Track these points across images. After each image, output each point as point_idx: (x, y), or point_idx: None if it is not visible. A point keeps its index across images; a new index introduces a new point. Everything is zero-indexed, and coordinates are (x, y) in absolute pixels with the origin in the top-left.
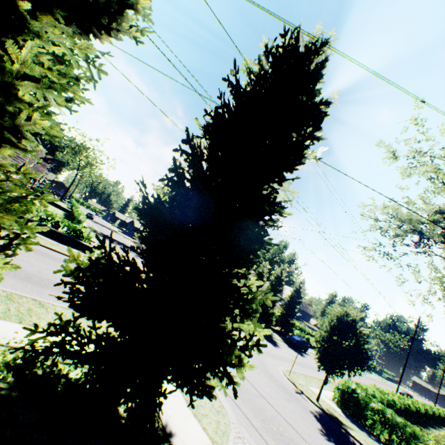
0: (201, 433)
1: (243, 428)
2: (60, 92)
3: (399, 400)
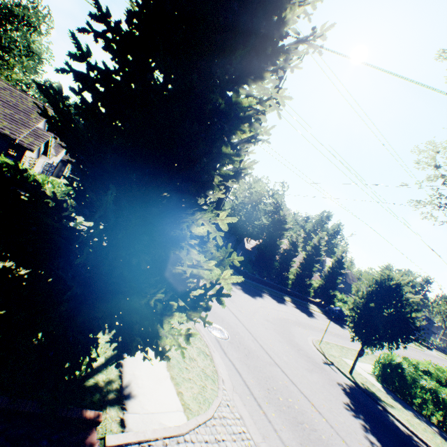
0: (172, 398)
1: (237, 396)
2: None
3: None
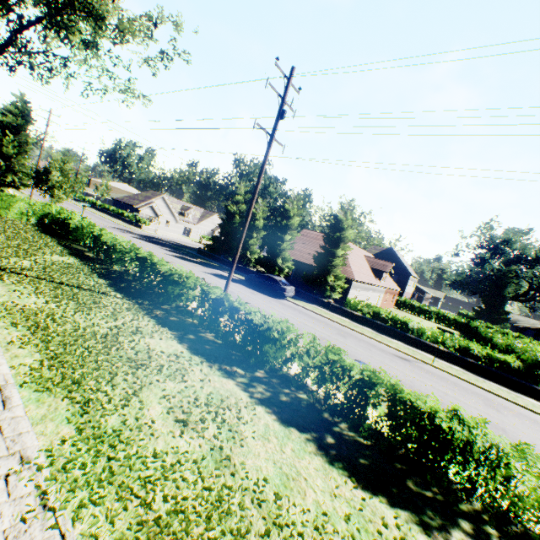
0: None
1: None
2: None
3: (122, 245)
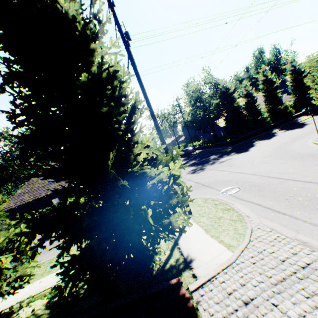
0: (217, 247)
1: (263, 219)
2: None
3: None
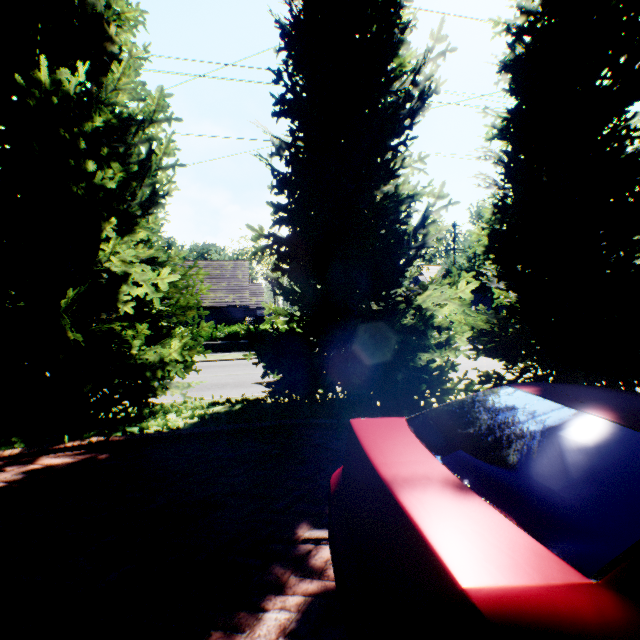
0: None
1: None
2: (420, 201)
3: None
